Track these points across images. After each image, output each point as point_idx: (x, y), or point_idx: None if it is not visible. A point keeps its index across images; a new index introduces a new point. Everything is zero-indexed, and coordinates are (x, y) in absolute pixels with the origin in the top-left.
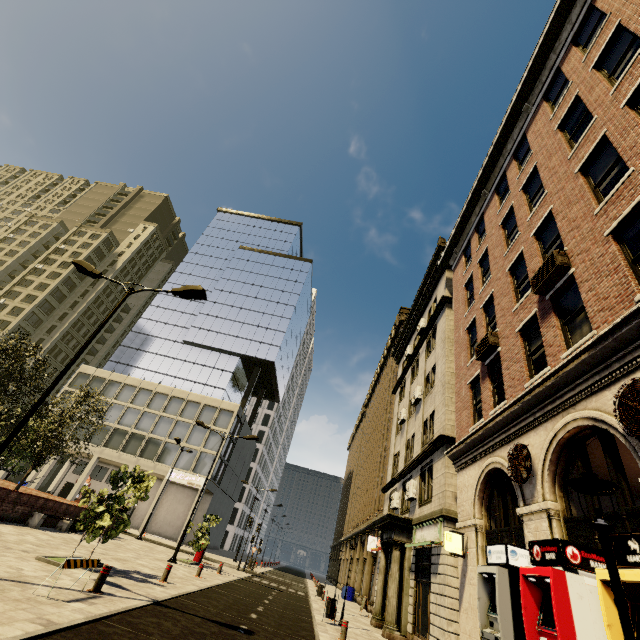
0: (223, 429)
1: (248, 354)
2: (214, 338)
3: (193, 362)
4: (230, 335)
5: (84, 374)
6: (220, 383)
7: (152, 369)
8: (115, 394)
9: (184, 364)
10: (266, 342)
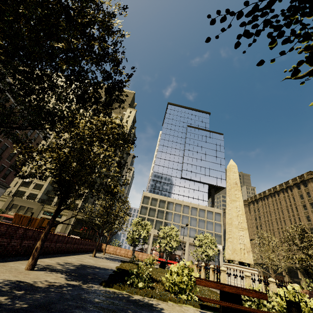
0: (220, 222)
1: (213, 184)
2: (195, 176)
3: (188, 188)
4: (201, 174)
5: (146, 196)
6: (204, 198)
7: (171, 192)
8: (165, 207)
9: (185, 189)
10: (218, 177)
